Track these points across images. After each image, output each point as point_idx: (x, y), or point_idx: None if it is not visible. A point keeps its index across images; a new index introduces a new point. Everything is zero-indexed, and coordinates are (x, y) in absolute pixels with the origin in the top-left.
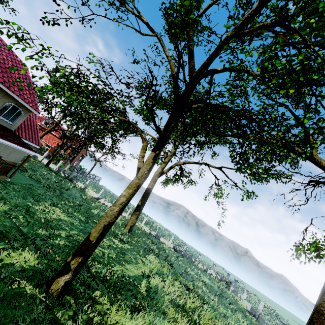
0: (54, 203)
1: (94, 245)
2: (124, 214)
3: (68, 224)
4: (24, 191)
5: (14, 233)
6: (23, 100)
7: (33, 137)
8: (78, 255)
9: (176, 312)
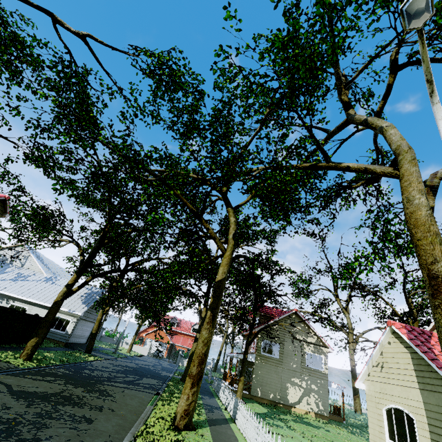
0: None
1: None
2: None
3: None
4: None
5: None
6: None
7: None
8: None
9: None
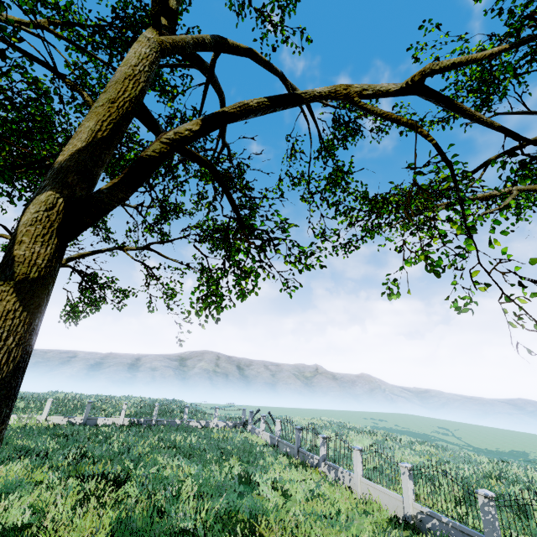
0: None
1: None
2: None
3: None
4: None
5: None
6: None
7: None
8: None
9: None
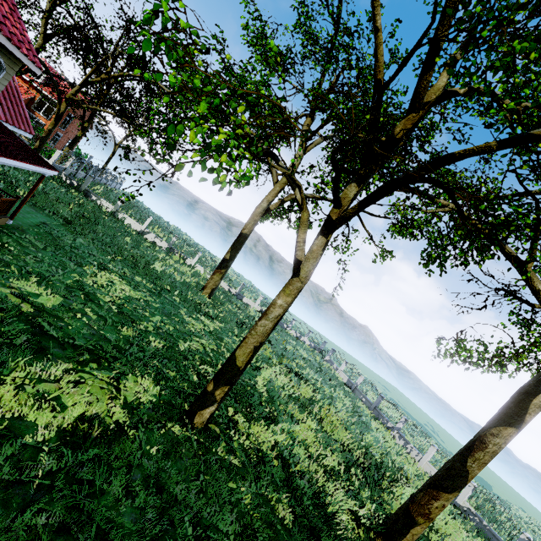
0: (101, 263)
1: (242, 370)
2: (188, 261)
3: (143, 305)
4: (51, 247)
5: (104, 347)
6: (10, 41)
7: (16, 114)
8: (224, 384)
9: (297, 409)
